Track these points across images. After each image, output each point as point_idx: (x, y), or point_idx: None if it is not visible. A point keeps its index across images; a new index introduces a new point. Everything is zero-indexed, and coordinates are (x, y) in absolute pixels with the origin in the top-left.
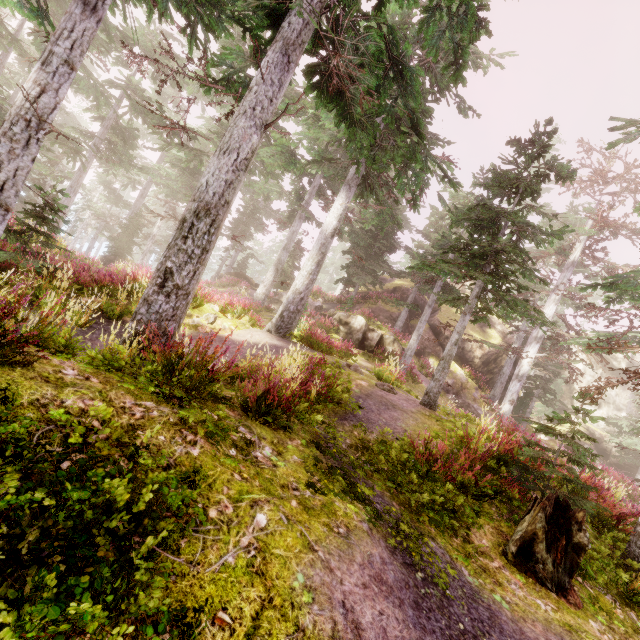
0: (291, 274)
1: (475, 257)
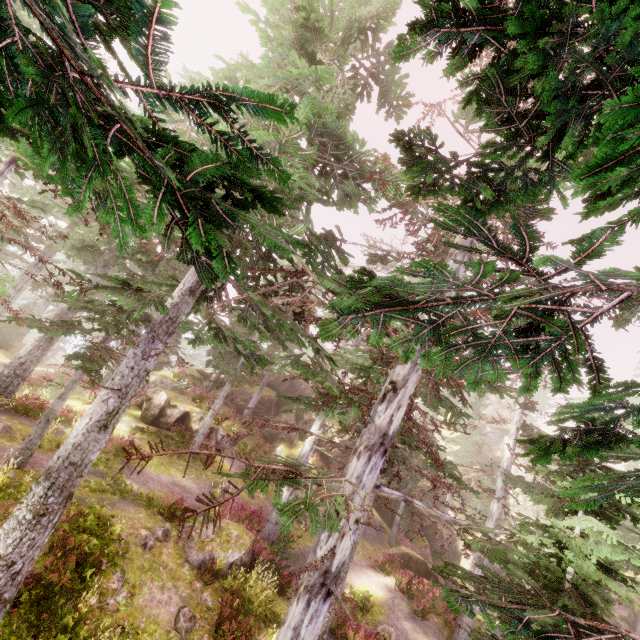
0: (164, 357)
1: (144, 321)
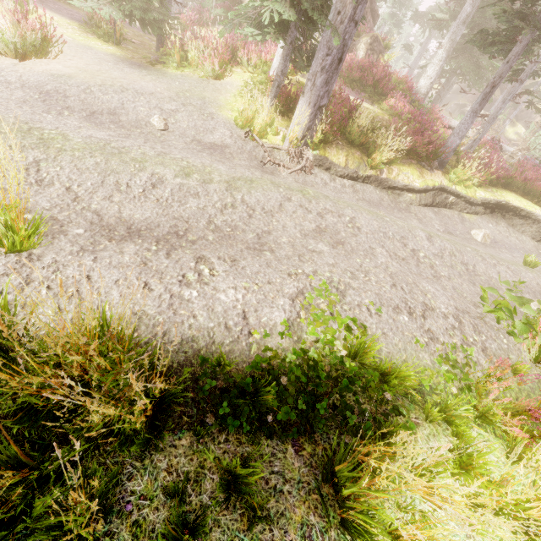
0: None
1: None
